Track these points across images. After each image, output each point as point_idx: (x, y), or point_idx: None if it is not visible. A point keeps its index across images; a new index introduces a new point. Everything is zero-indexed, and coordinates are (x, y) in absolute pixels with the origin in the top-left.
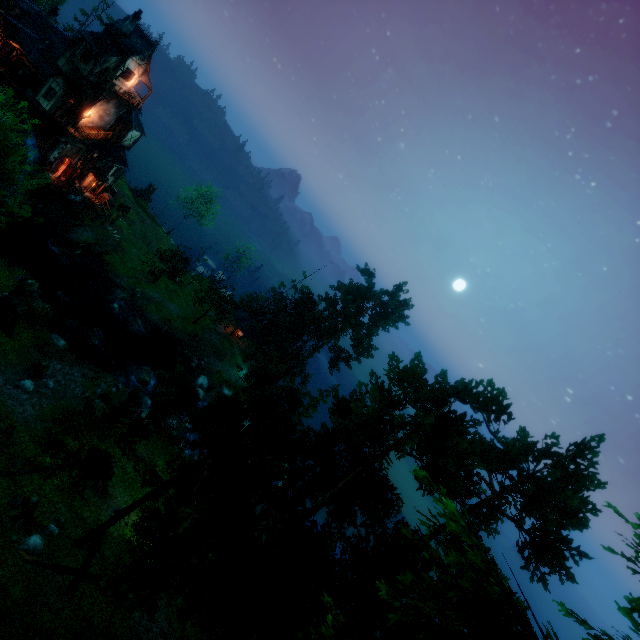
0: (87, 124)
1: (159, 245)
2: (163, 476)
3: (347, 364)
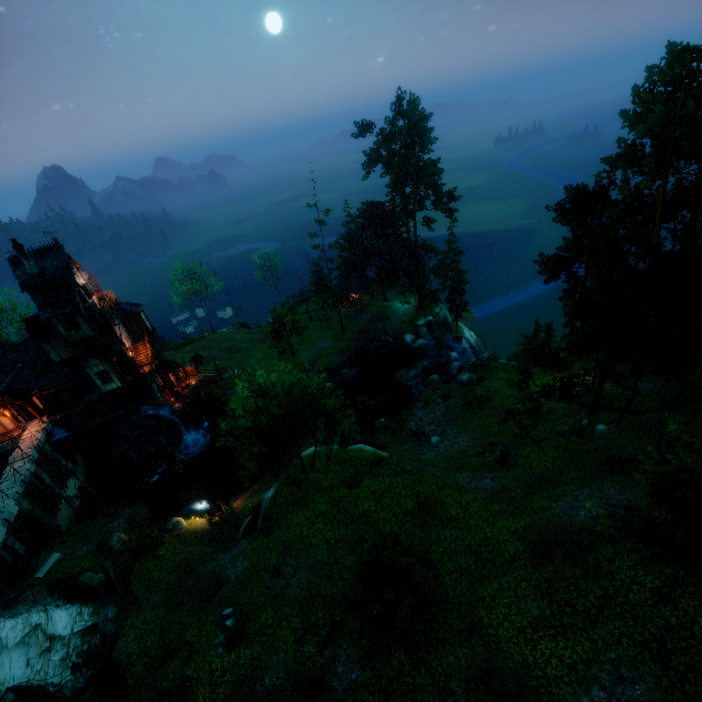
0: (132, 355)
1: (237, 341)
2: (512, 376)
3: (455, 200)
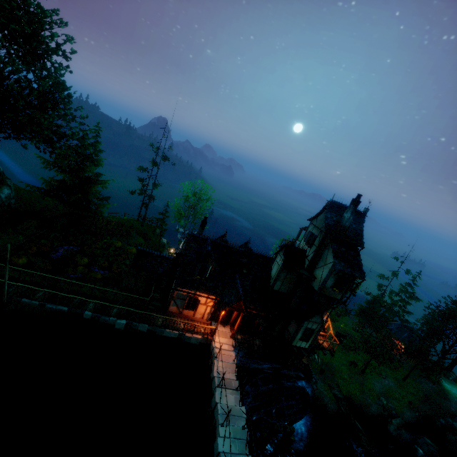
0: None
1: None
2: None
3: None
